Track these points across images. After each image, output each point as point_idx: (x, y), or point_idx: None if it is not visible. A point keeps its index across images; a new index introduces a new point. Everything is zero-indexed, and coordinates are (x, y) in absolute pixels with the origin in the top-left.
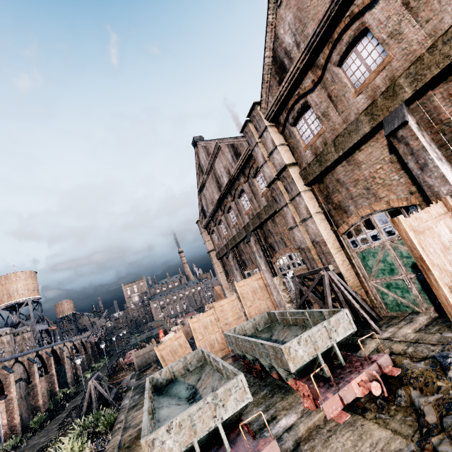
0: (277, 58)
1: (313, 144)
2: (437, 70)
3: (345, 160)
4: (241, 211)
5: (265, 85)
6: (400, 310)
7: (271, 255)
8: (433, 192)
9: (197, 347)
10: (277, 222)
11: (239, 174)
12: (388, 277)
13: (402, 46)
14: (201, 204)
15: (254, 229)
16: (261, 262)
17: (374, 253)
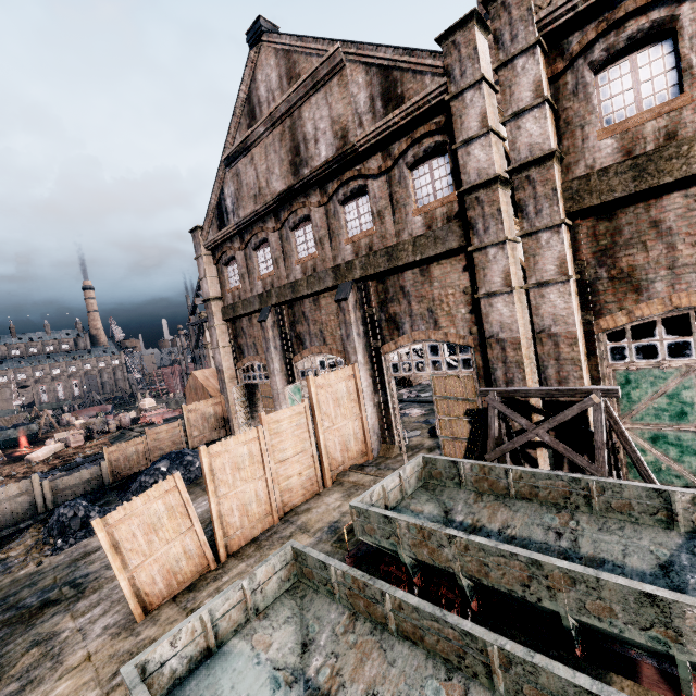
0: None
1: (633, 127)
2: None
3: None
4: (337, 233)
5: None
6: (659, 480)
7: (385, 337)
8: None
9: (213, 513)
10: (435, 277)
11: (373, 147)
12: (664, 424)
13: None
14: (220, 193)
15: (364, 277)
16: (359, 346)
17: (658, 379)
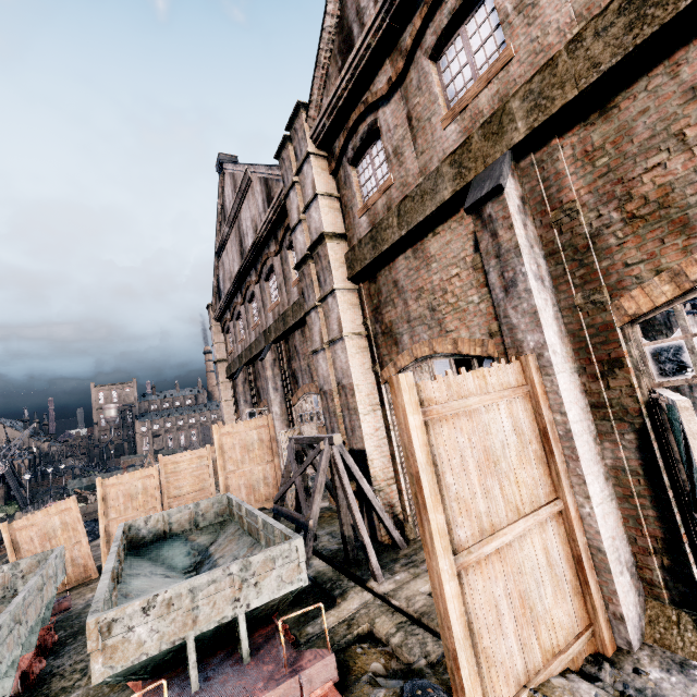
0: (344, 20)
1: (373, 206)
2: (574, 91)
3: (412, 248)
4: (265, 304)
5: (319, 73)
6: None
7: (292, 390)
8: (515, 340)
9: (100, 532)
10: (308, 337)
11: (270, 236)
12: None
13: (533, 32)
14: (218, 277)
15: (276, 339)
16: (275, 398)
17: None
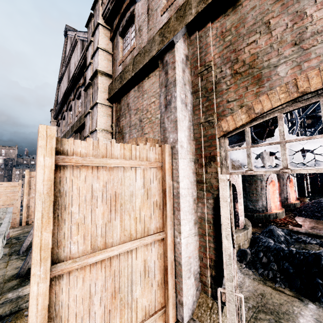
0: None
1: (125, 59)
2: None
3: (138, 85)
4: (75, 112)
5: None
6: None
7: None
8: (165, 137)
9: None
10: None
11: (81, 74)
12: None
13: None
14: (58, 95)
15: (76, 131)
16: None
17: None
